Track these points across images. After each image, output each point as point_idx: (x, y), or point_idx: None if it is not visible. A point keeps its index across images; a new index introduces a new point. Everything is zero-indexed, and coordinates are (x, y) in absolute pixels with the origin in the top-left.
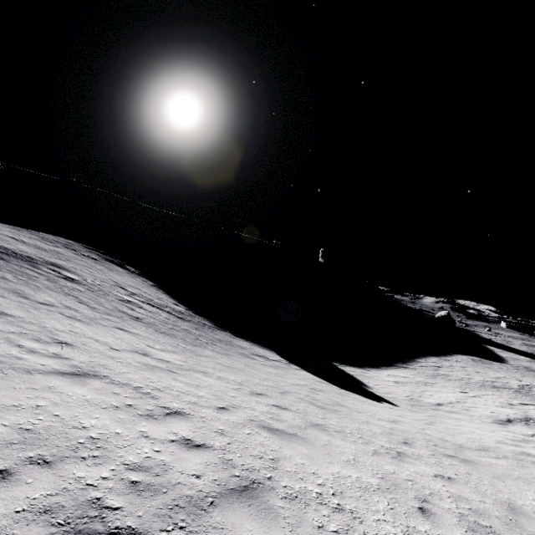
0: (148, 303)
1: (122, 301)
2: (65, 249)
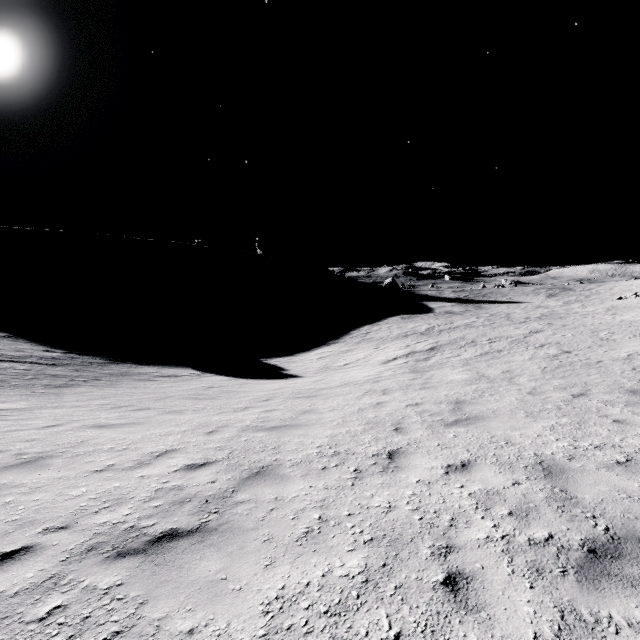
0: None
1: None
2: None
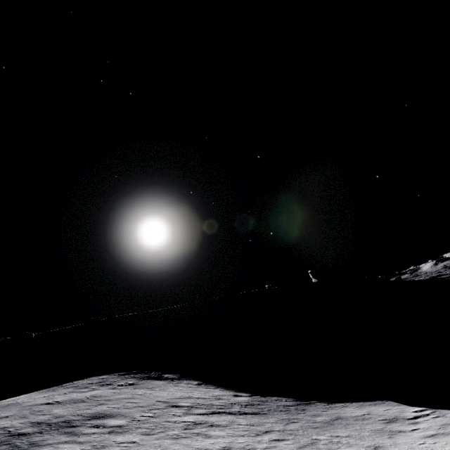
0: (211, 411)
1: (187, 428)
2: (101, 388)
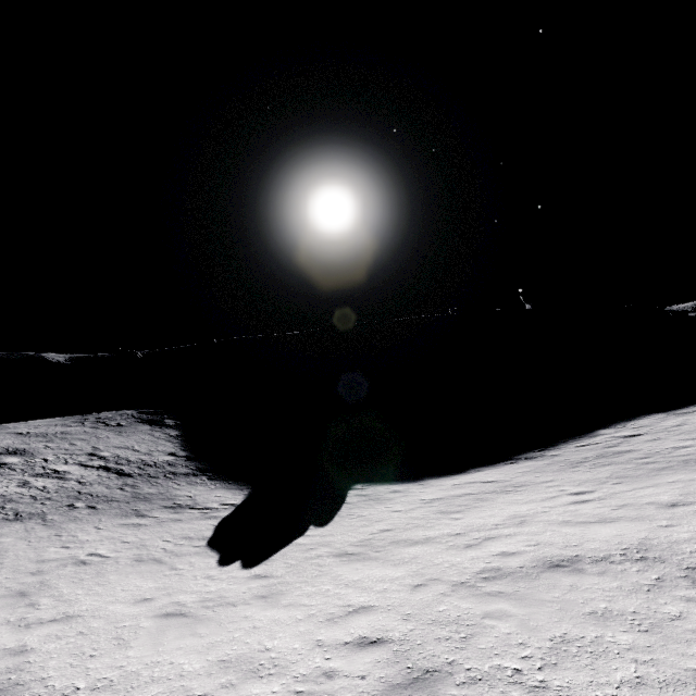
0: (101, 465)
1: (36, 475)
2: (89, 425)
